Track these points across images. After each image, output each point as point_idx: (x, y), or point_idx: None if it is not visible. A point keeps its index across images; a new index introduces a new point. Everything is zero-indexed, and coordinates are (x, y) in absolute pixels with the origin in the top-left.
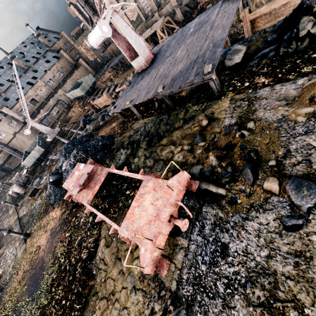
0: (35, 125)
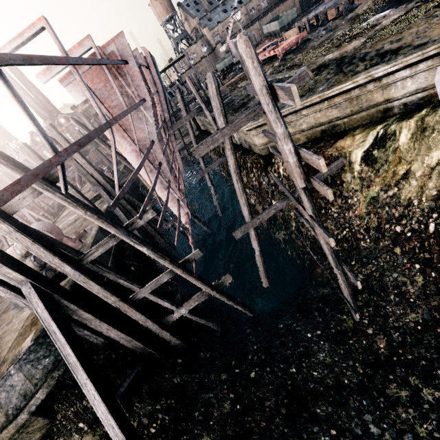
0: (230, 44)
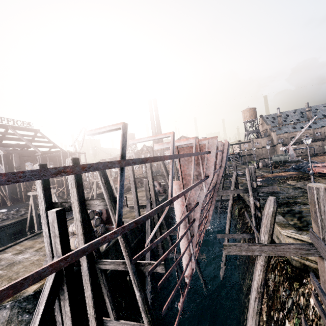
0: (290, 148)
